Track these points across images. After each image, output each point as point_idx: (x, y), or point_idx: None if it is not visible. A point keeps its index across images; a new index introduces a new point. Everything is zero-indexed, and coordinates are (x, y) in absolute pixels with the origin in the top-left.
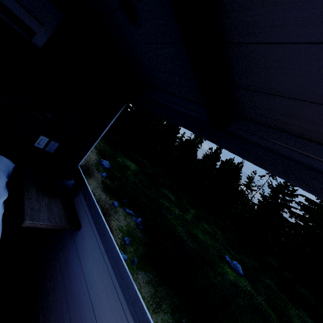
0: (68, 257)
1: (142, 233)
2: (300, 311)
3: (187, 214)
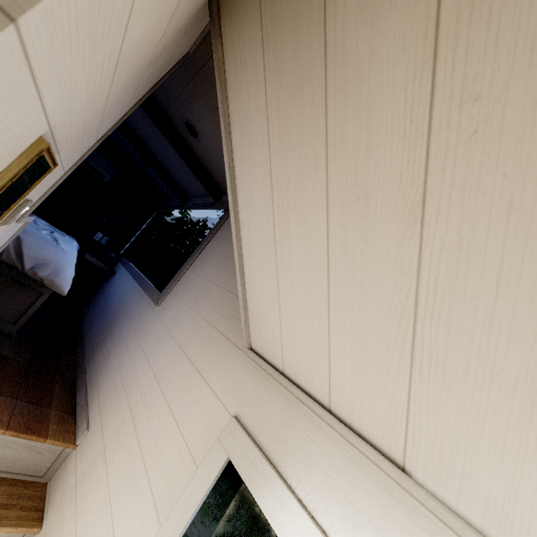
0: (105, 288)
1: None
2: None
3: None
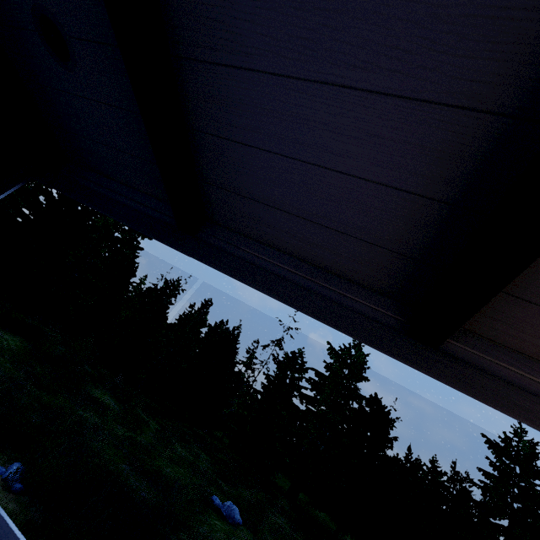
0: None
1: (18, 503)
2: None
3: (143, 433)
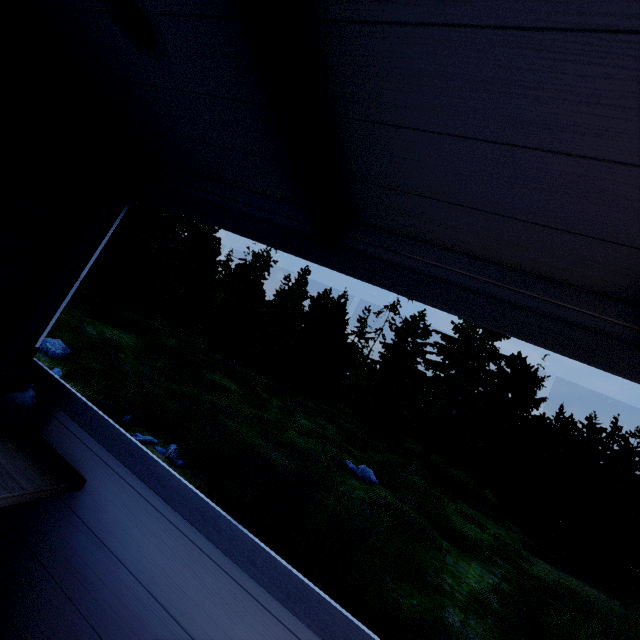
0: (68, 552)
1: (184, 474)
2: (458, 503)
3: (268, 410)
